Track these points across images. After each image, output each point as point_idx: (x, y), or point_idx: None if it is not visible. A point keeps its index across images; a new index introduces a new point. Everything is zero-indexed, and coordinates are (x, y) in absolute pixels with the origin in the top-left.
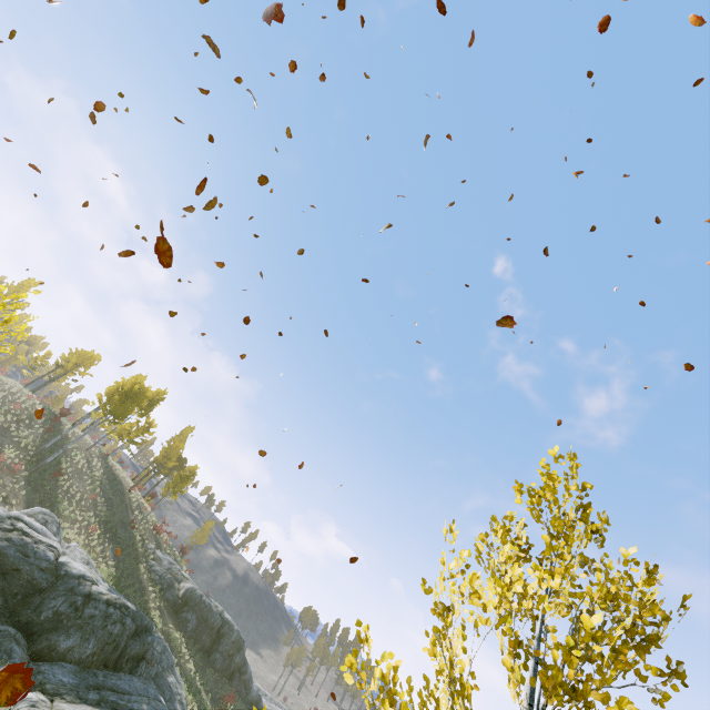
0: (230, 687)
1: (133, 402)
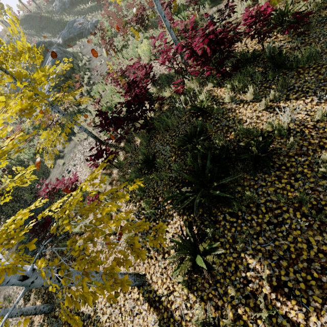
0: None
1: None
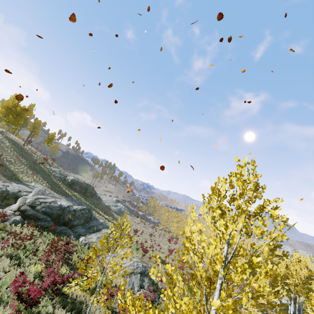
0: (93, 198)
1: (21, 117)
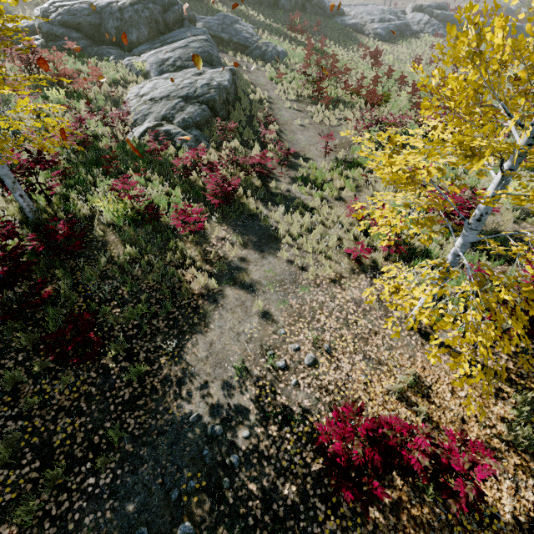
0: (305, 15)
1: None
